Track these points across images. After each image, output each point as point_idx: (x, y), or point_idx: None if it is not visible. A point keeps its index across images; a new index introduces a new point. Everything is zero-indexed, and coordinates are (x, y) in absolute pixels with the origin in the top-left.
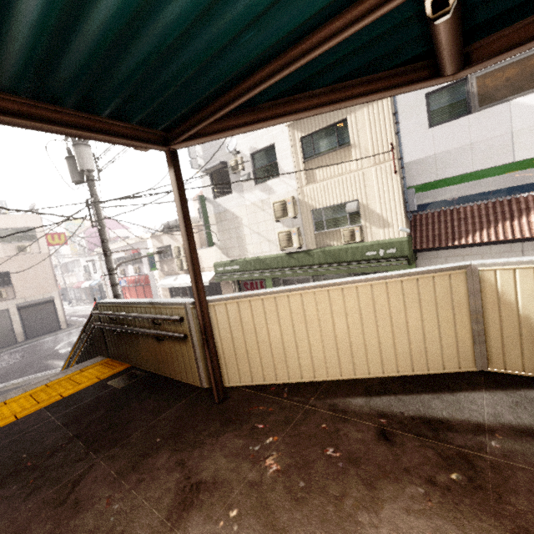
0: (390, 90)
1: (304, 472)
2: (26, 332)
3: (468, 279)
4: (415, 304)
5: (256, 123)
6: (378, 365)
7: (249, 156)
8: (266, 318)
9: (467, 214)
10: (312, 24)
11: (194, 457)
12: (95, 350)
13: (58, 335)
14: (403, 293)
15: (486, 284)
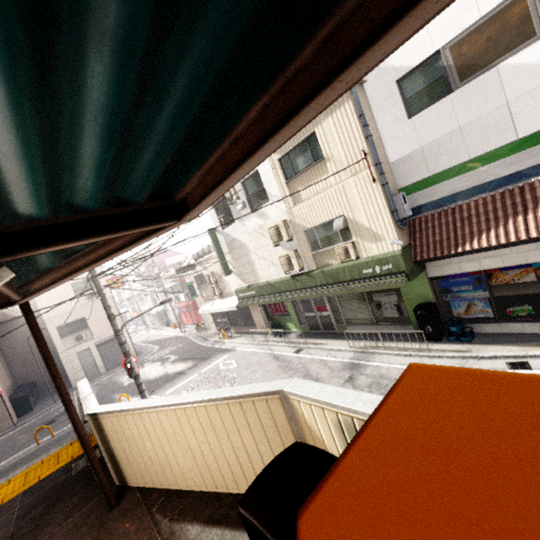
0: (135, 243)
1: None
2: (106, 365)
3: (284, 404)
4: (245, 426)
5: (57, 282)
6: (233, 482)
7: (240, 185)
8: (139, 430)
9: (471, 212)
10: None
11: None
12: None
13: None
14: (232, 415)
15: (298, 413)
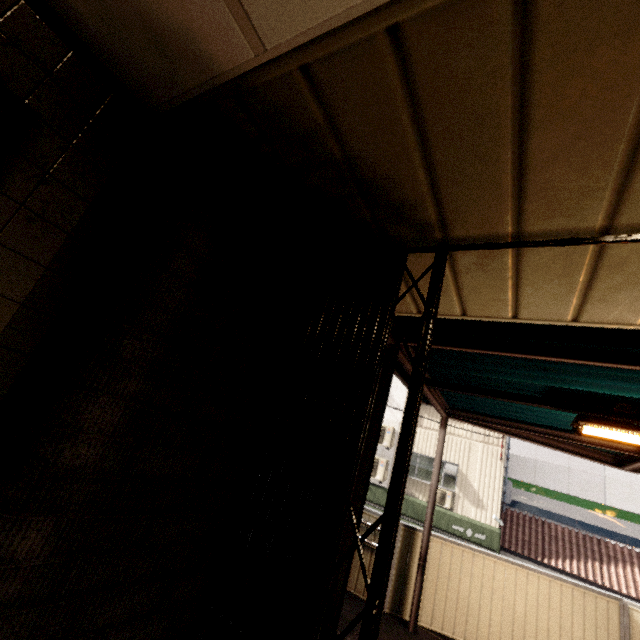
0: (590, 459)
1: None
2: None
3: (620, 611)
4: (580, 613)
5: (509, 435)
6: None
7: None
8: (461, 568)
9: (558, 534)
10: None
11: None
12: None
13: None
14: (572, 599)
15: (634, 622)
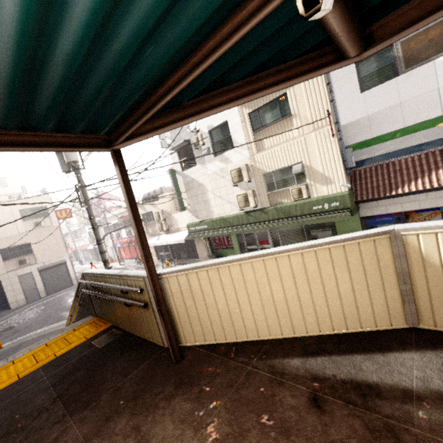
0: (298, 77)
1: (239, 442)
2: (46, 289)
3: (392, 243)
4: (343, 268)
5: (182, 120)
6: (314, 325)
7: (207, 133)
8: (212, 286)
9: (402, 166)
10: (207, 31)
11: (148, 422)
12: (87, 310)
13: (71, 289)
14: (331, 259)
15: (410, 248)
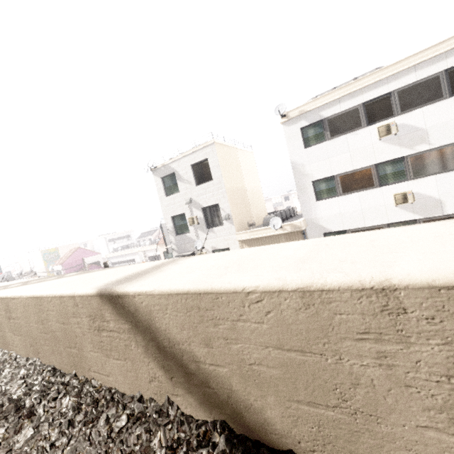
0: None
1: None
2: None
3: None
4: None
5: None
6: None
7: (211, 251)
8: None
9: None
10: None
11: None
12: None
13: None
14: None
15: None
